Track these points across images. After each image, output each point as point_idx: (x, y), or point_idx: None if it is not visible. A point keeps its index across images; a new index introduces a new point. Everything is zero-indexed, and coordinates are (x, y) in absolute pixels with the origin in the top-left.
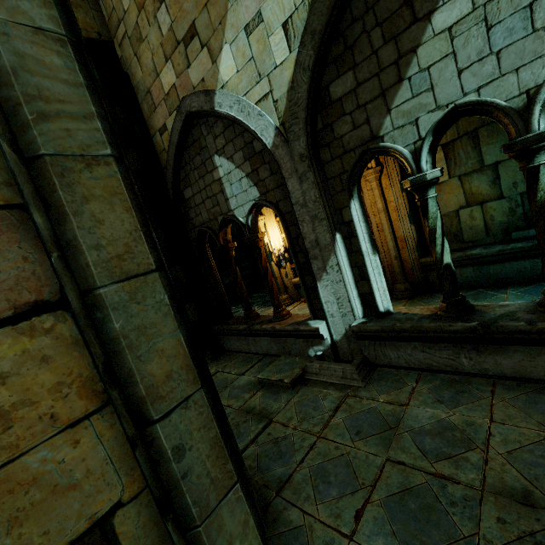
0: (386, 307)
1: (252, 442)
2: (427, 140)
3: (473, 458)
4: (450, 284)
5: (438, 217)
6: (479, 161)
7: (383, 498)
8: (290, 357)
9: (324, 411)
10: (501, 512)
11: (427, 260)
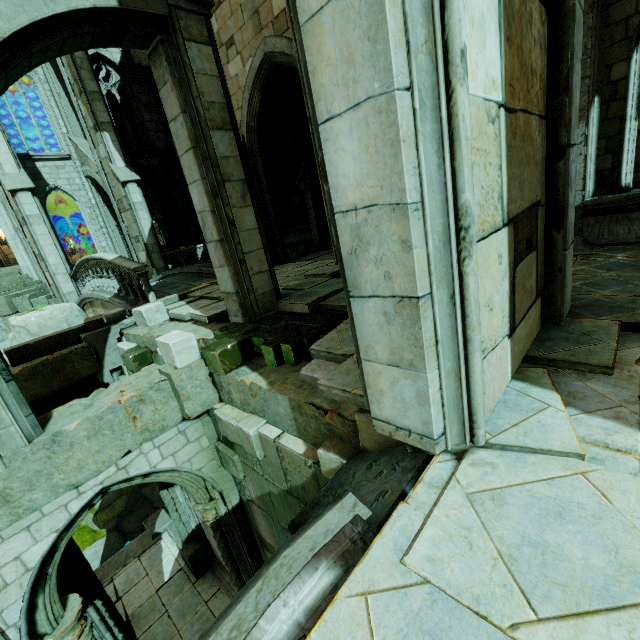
0: (627, 183)
1: None
2: None
3: None
4: None
5: None
6: None
7: None
8: None
9: None
10: None
11: None
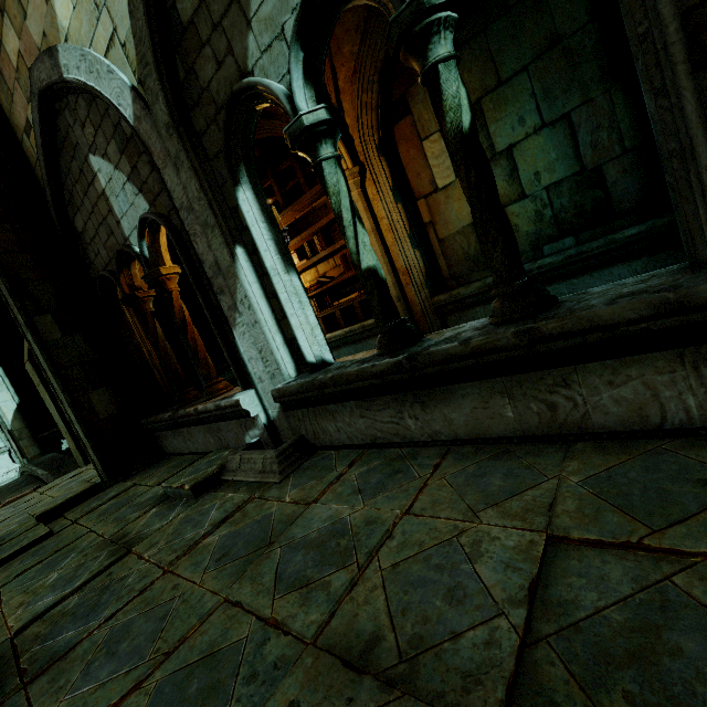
0: (318, 355)
1: (76, 591)
2: (294, 56)
3: (337, 582)
4: (378, 302)
5: (342, 192)
6: (489, 147)
7: (165, 677)
8: (221, 451)
9: (204, 527)
10: (304, 688)
11: (441, 298)
